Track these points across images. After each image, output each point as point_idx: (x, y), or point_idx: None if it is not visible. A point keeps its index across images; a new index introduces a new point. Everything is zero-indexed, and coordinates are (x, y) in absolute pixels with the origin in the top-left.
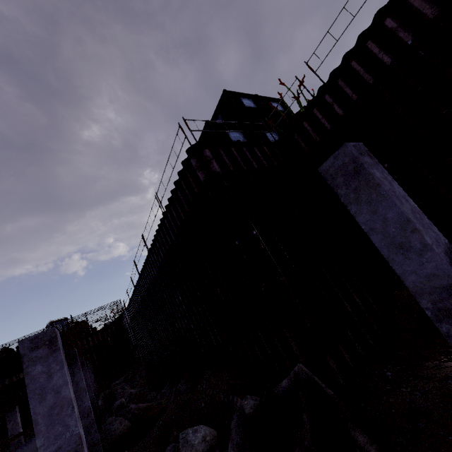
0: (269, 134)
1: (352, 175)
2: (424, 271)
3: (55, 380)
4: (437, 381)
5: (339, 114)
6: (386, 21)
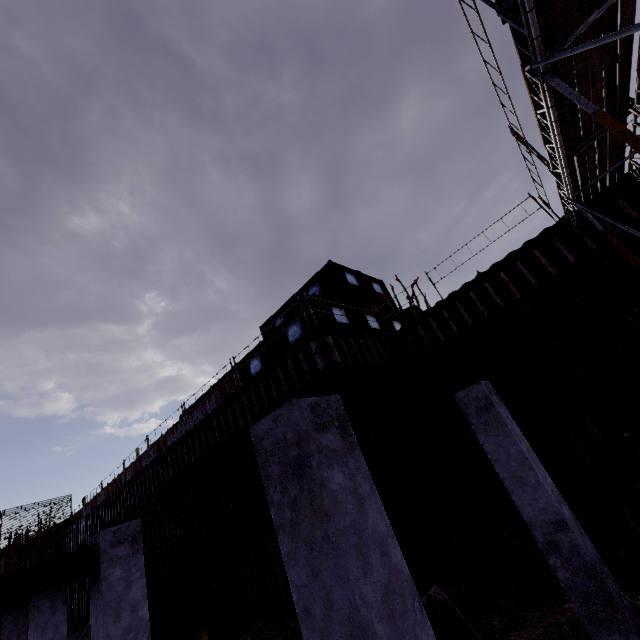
0: (370, 318)
1: (483, 409)
2: (537, 505)
3: (134, 591)
4: (542, 628)
5: (454, 331)
6: (501, 273)
